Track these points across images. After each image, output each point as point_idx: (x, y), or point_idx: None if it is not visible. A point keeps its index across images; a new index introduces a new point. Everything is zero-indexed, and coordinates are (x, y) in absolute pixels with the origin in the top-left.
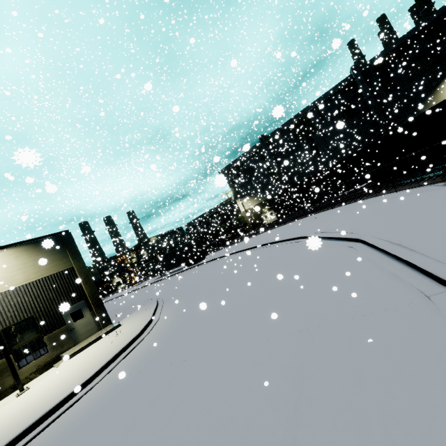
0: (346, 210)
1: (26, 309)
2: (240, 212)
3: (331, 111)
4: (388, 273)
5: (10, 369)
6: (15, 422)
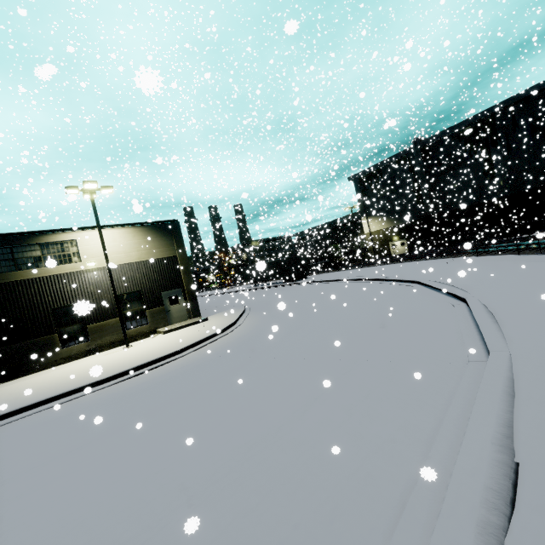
0: (488, 263)
1: (136, 283)
2: (363, 233)
3: (533, 116)
4: (460, 337)
5: (121, 327)
6: (126, 362)
